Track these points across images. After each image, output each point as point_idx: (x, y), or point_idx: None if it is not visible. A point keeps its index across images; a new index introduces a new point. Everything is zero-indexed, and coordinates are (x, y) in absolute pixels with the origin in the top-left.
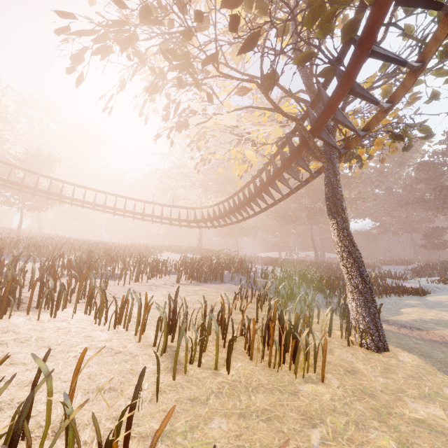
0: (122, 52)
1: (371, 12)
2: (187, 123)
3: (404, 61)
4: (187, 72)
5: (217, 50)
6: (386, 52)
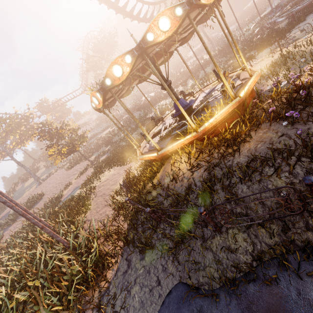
0: None
1: None
2: None
3: None
4: None
5: None
6: None
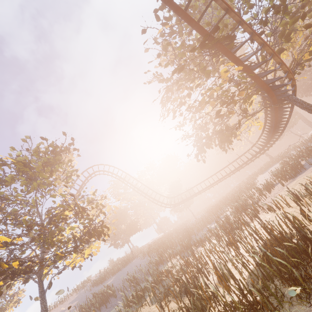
0: (209, 148)
1: (257, 84)
2: (231, 140)
3: (280, 78)
4: (226, 137)
5: (227, 126)
6: (272, 80)
